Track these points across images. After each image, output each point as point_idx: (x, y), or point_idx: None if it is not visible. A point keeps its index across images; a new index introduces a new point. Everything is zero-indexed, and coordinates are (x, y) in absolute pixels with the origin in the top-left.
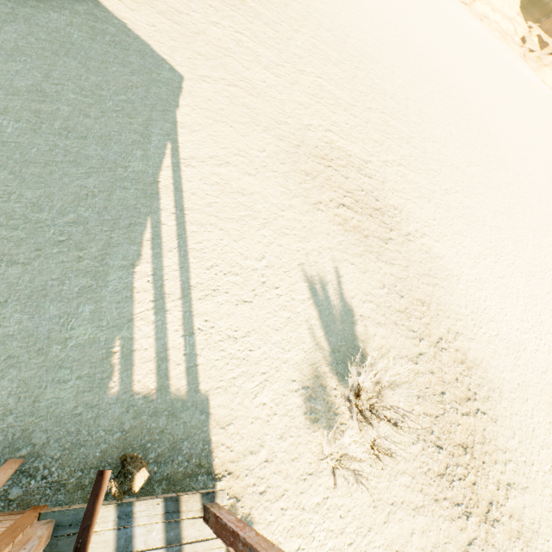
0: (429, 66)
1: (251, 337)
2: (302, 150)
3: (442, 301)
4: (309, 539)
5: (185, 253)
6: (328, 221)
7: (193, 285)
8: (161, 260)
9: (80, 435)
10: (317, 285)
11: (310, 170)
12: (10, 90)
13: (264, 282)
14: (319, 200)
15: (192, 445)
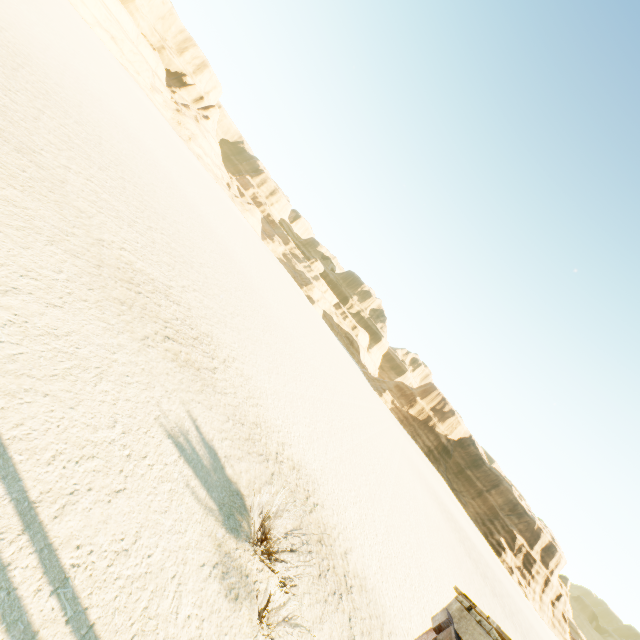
0: (179, 192)
1: (143, 538)
2: (106, 272)
3: (266, 418)
4: None
5: (2, 449)
6: (162, 358)
7: (36, 498)
8: None
9: None
10: (181, 438)
11: (124, 297)
12: None
13: (129, 455)
14: (145, 334)
15: None
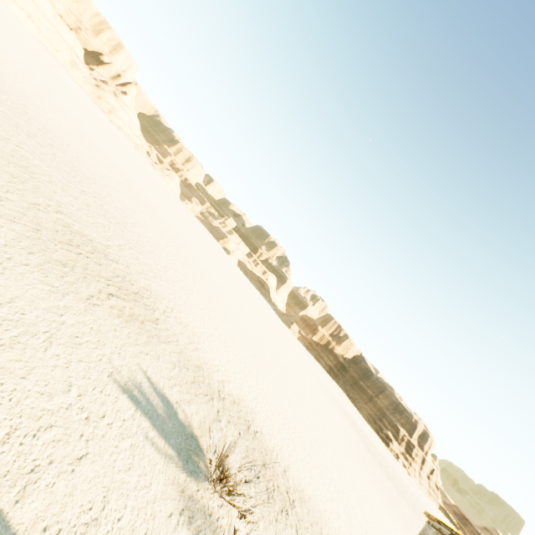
0: (106, 158)
1: (111, 501)
2: (44, 235)
3: (206, 360)
4: None
5: None
6: (108, 315)
7: None
8: None
9: None
10: (135, 391)
11: (65, 259)
12: None
13: (87, 417)
14: (90, 293)
15: None
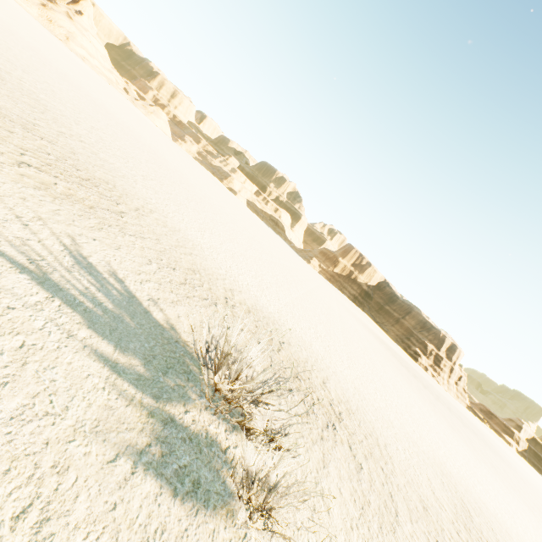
0: (54, 68)
1: None
2: None
3: (205, 267)
4: None
5: None
6: (11, 180)
7: None
8: None
9: None
10: (54, 274)
11: None
12: None
13: None
14: None
15: None
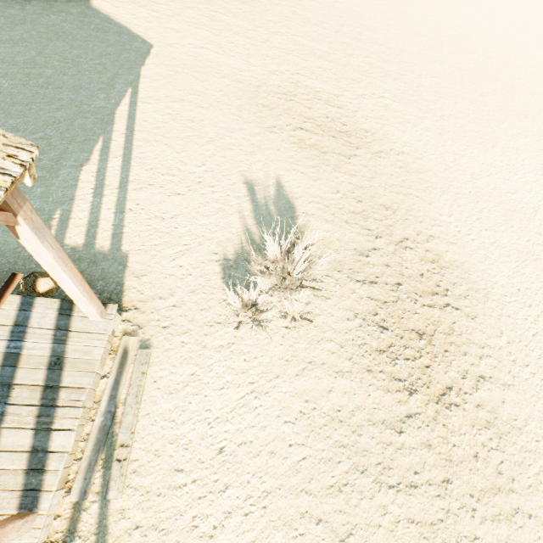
0: (440, 16)
1: (178, 219)
2: (262, 89)
3: (416, 208)
4: (206, 369)
5: (129, 159)
6: (280, 140)
7: (131, 180)
8: (106, 163)
9: (17, 265)
10: (257, 187)
11: (269, 103)
12: (12, 63)
13: (200, 182)
14: (274, 125)
15: (107, 284)
